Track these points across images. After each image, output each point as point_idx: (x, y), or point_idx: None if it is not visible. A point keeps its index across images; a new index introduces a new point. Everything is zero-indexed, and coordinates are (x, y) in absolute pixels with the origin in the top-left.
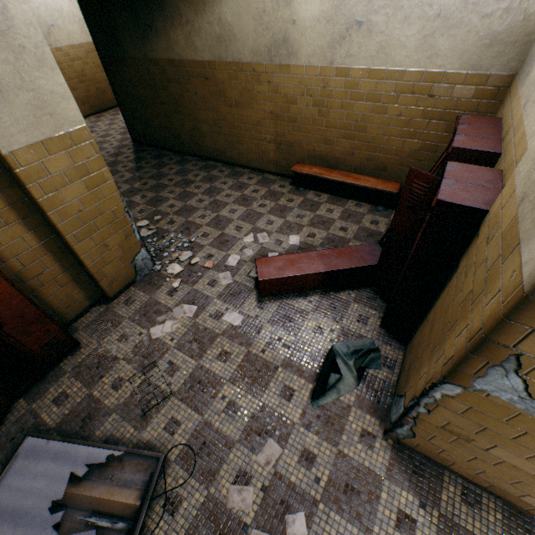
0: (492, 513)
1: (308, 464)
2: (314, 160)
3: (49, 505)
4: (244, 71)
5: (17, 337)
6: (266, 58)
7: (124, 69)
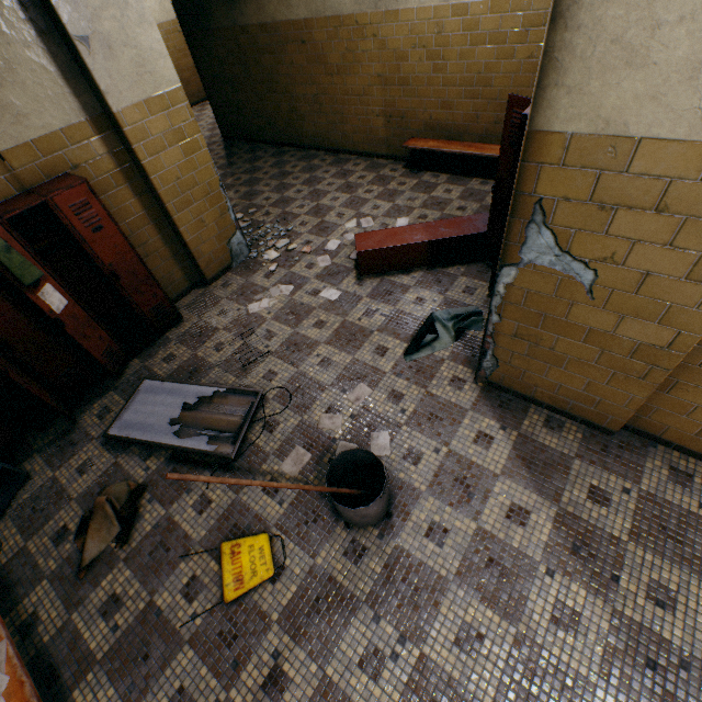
0: (572, 434)
1: (396, 401)
2: (431, 132)
3: (169, 421)
4: (345, 26)
5: (131, 294)
6: (370, 5)
7: (211, 45)
